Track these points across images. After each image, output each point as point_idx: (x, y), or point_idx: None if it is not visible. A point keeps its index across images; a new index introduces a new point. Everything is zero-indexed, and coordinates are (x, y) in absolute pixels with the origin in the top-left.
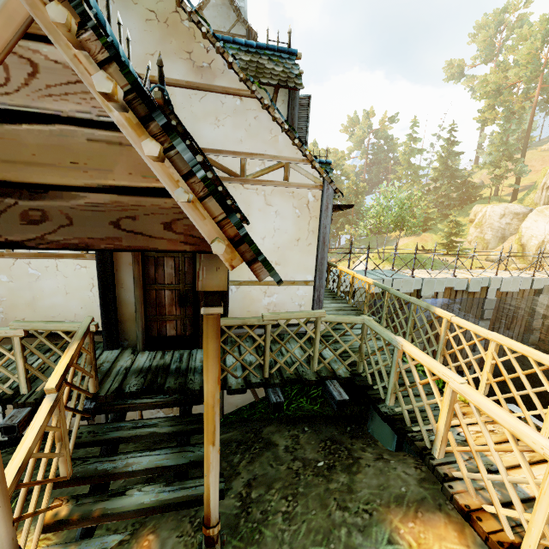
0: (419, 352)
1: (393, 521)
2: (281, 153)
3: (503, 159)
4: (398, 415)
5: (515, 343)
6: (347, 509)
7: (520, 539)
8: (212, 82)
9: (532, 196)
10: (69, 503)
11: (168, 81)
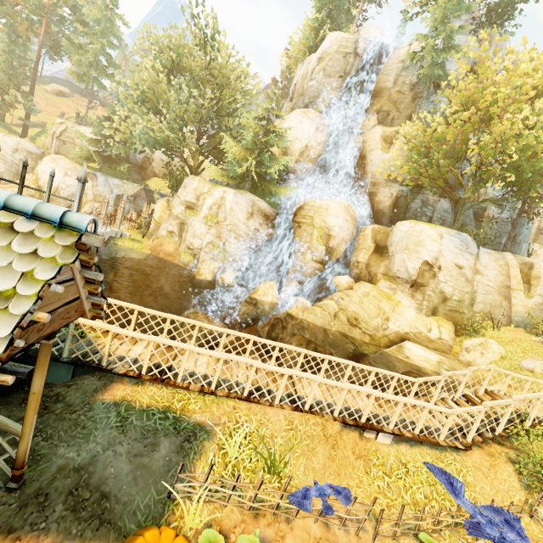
0: (91, 321)
1: (100, 398)
2: None
3: (11, 86)
4: (75, 359)
5: (117, 301)
6: (77, 410)
7: (140, 371)
8: None
9: (43, 139)
10: None
11: None
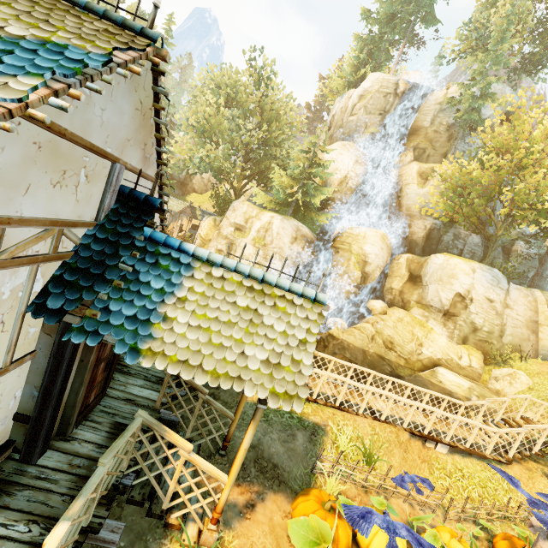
0: None
1: None
2: None
3: None
4: None
5: None
6: (233, 407)
7: None
8: (147, 170)
9: None
10: (173, 512)
11: (132, 168)
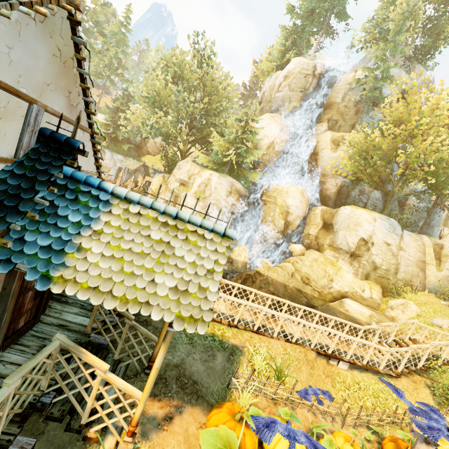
0: None
1: None
2: (89, 169)
3: None
4: None
5: None
6: None
7: None
8: (74, 118)
9: None
10: (93, 426)
11: (54, 113)
